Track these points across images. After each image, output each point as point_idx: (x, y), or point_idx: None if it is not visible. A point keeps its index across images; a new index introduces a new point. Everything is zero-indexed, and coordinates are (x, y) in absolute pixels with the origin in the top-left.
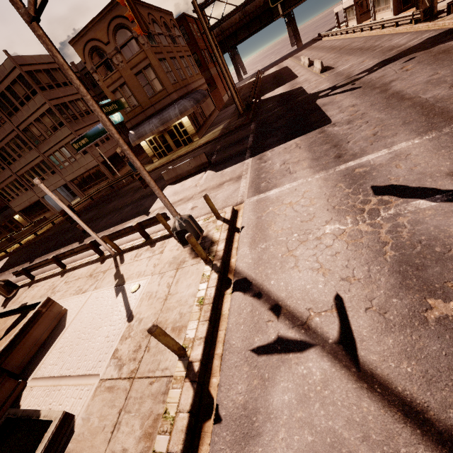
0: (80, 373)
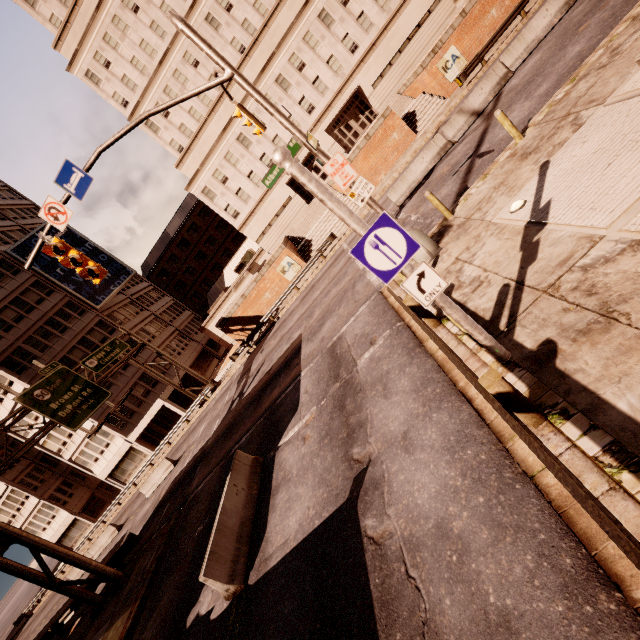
0: (637, 98)
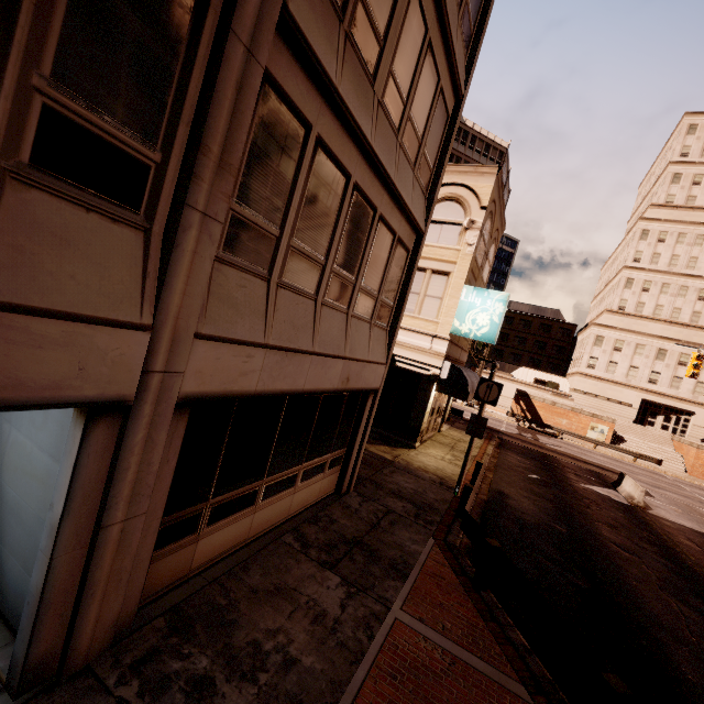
0: None
